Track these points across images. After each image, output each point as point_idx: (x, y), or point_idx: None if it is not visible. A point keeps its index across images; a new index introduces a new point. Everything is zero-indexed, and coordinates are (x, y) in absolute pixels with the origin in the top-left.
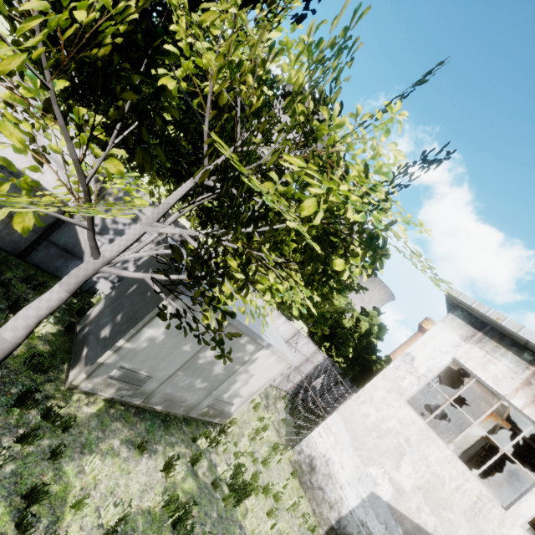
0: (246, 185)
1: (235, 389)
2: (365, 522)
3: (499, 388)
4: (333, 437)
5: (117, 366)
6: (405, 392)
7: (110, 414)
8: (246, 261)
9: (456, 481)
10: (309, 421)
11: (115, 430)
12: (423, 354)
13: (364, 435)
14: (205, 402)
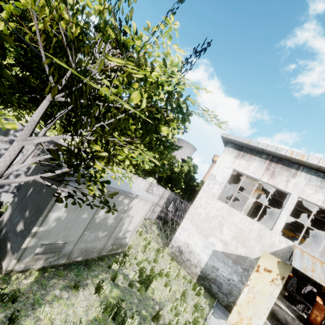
0: (87, 89)
1: (125, 229)
2: (214, 265)
3: (256, 176)
4: (187, 232)
5: (38, 245)
6: (215, 194)
7: (46, 276)
8: (105, 143)
9: (249, 227)
10: (172, 229)
11: (53, 285)
12: (219, 172)
13: (201, 224)
14: (108, 243)
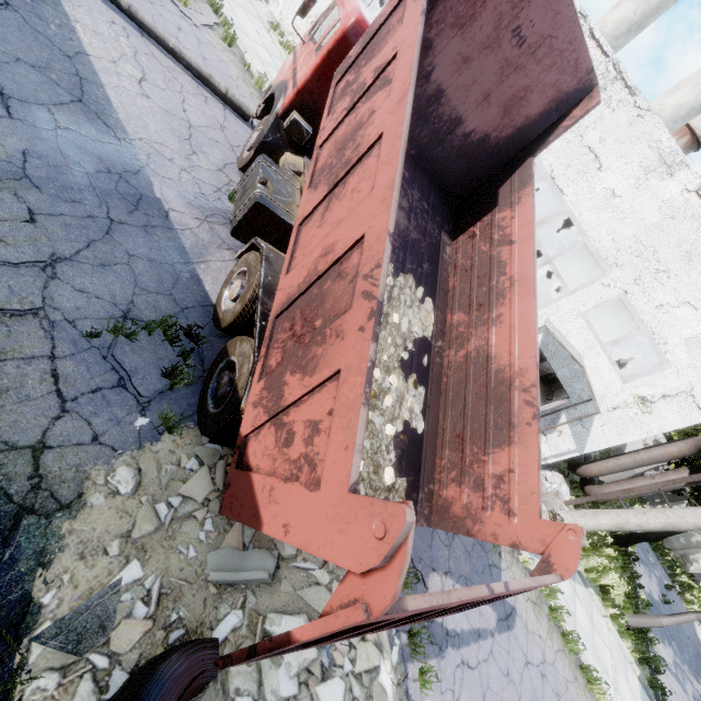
0: None
1: (697, 557)
2: None
3: None
4: None
5: None
6: None
7: None
8: None
9: None
10: None
11: None
12: None
13: None
14: (679, 551)
